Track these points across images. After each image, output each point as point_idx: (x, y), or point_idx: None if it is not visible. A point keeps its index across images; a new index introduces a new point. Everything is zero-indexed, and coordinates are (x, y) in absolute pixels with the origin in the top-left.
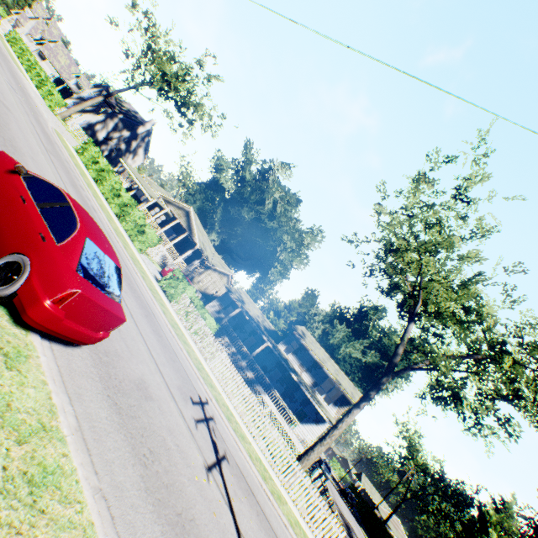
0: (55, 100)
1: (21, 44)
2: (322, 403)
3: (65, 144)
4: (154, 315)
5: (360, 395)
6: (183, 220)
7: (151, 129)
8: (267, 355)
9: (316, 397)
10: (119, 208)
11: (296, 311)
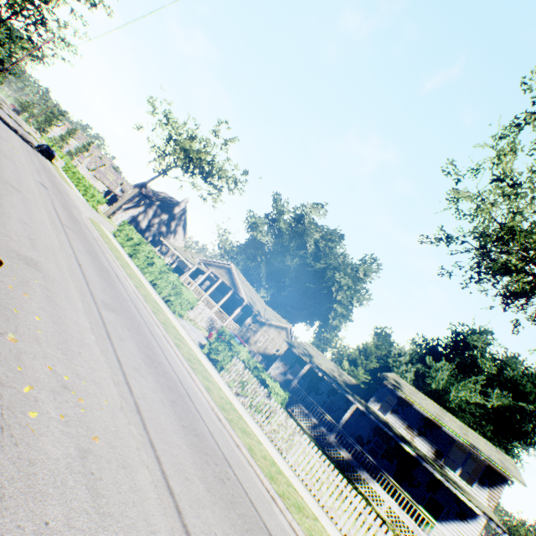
0: (97, 200)
1: (73, 169)
2: (459, 483)
3: (99, 228)
4: (189, 397)
5: (511, 462)
6: (226, 278)
7: (185, 206)
8: (358, 419)
9: (448, 475)
10: (154, 276)
11: (374, 355)
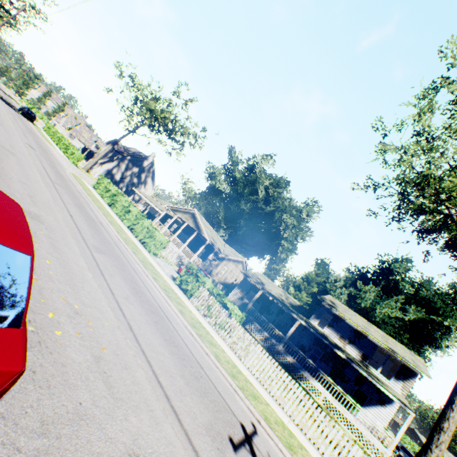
0: (76, 156)
1: (53, 130)
2: (380, 378)
3: (81, 182)
4: (167, 318)
5: (421, 361)
6: (191, 222)
7: (153, 160)
8: (301, 333)
9: (371, 372)
10: (131, 222)
11: (315, 281)
